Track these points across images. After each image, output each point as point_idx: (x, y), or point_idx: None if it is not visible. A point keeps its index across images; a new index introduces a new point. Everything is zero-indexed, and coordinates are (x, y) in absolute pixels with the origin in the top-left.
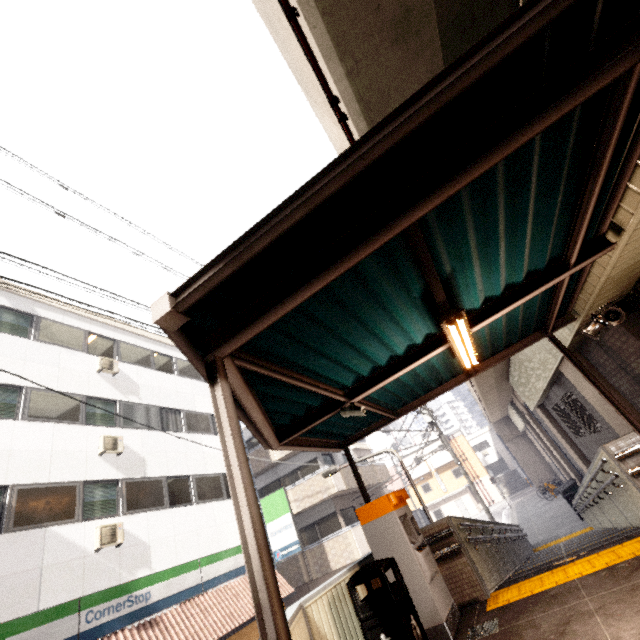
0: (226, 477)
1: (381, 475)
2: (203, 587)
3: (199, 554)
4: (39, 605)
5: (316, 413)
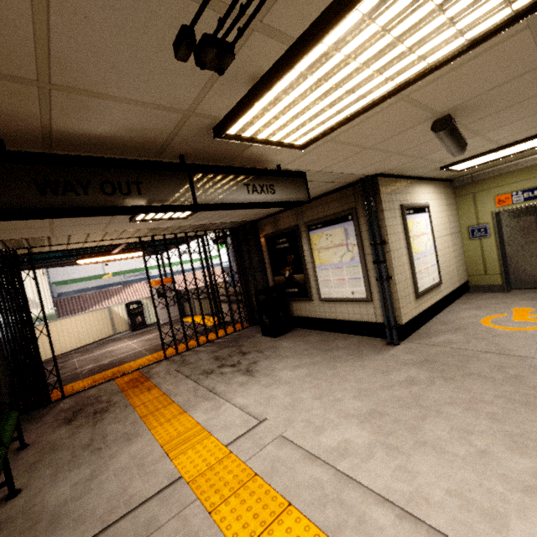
0: None
1: None
2: (178, 273)
3: (176, 260)
4: (105, 272)
5: None
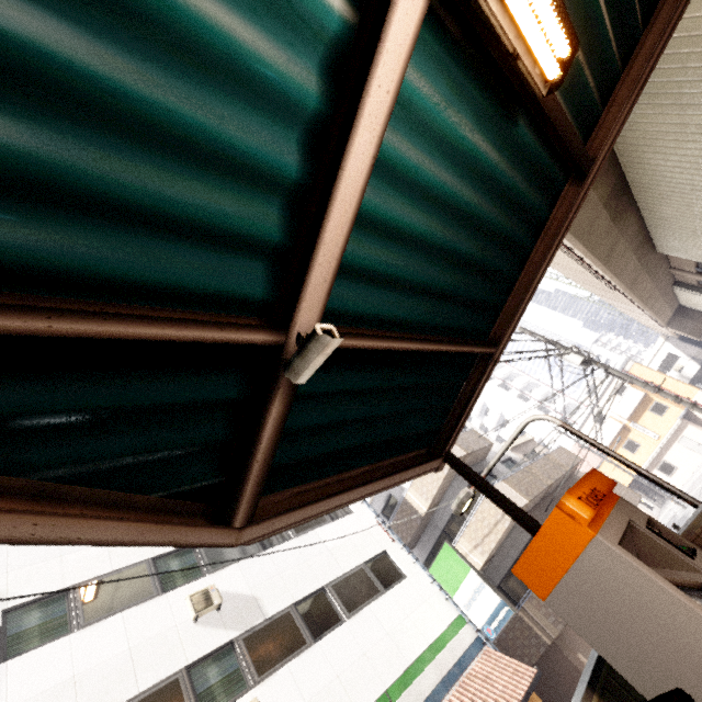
0: (372, 564)
1: (564, 461)
2: None
3: (382, 684)
4: None
5: (258, 415)
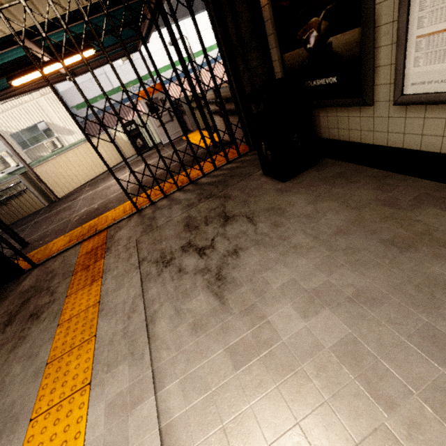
0: None
1: None
2: None
3: None
4: (113, 87)
5: None
